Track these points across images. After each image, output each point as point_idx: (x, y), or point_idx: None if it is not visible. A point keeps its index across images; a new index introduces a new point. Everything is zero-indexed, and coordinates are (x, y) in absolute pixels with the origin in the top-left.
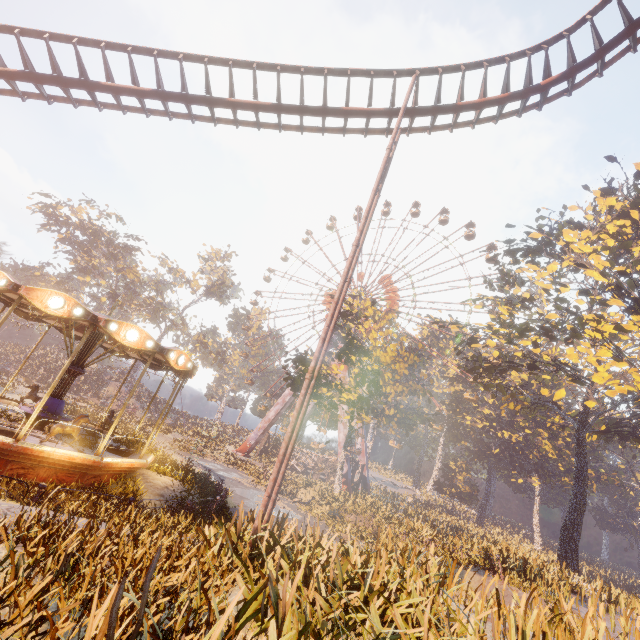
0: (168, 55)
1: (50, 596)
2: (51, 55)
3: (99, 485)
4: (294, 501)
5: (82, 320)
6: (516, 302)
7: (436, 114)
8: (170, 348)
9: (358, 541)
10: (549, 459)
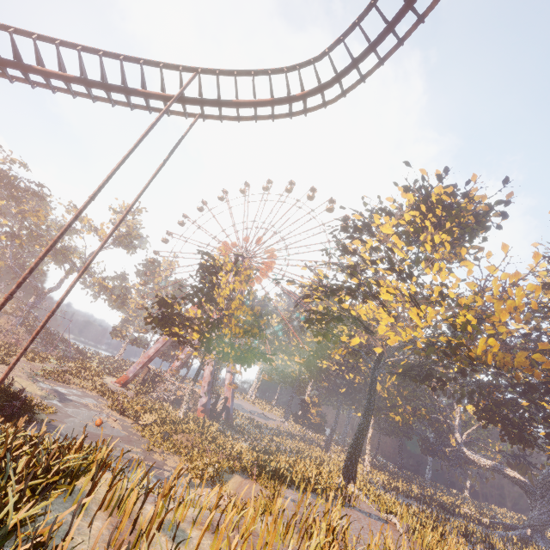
0: None
1: None
2: None
3: None
4: (133, 423)
5: None
6: (345, 268)
7: (217, 106)
8: None
9: (170, 455)
10: (381, 397)
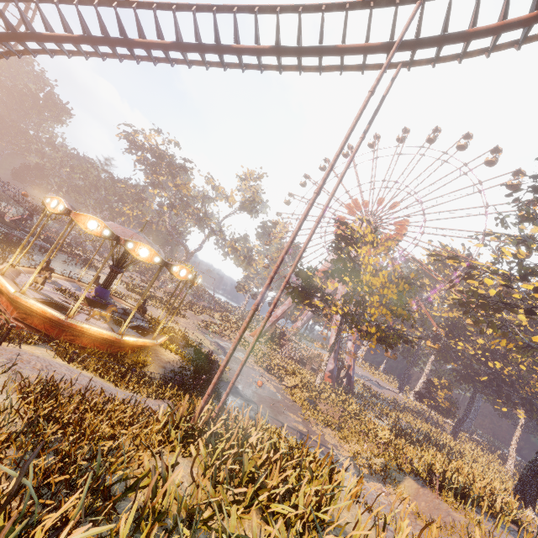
0: (184, 8)
1: (4, 447)
2: (100, 19)
3: (122, 353)
4: (281, 384)
5: (109, 239)
6: (530, 242)
7: (440, 45)
8: (173, 263)
9: (323, 427)
10: None
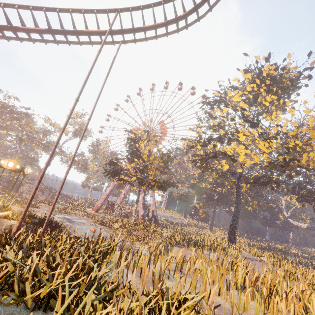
0: None
1: None
2: None
3: None
4: (110, 228)
5: None
6: (212, 127)
7: (133, 32)
8: (0, 158)
9: (134, 242)
10: None
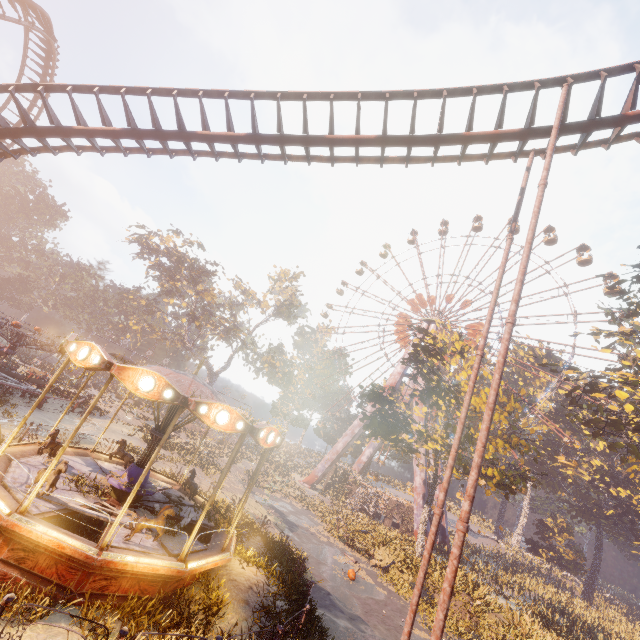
0: (265, 96)
1: None
2: (152, 110)
3: (181, 590)
4: (372, 565)
5: (172, 403)
6: None
7: (593, 130)
8: (260, 427)
9: (456, 639)
10: None
